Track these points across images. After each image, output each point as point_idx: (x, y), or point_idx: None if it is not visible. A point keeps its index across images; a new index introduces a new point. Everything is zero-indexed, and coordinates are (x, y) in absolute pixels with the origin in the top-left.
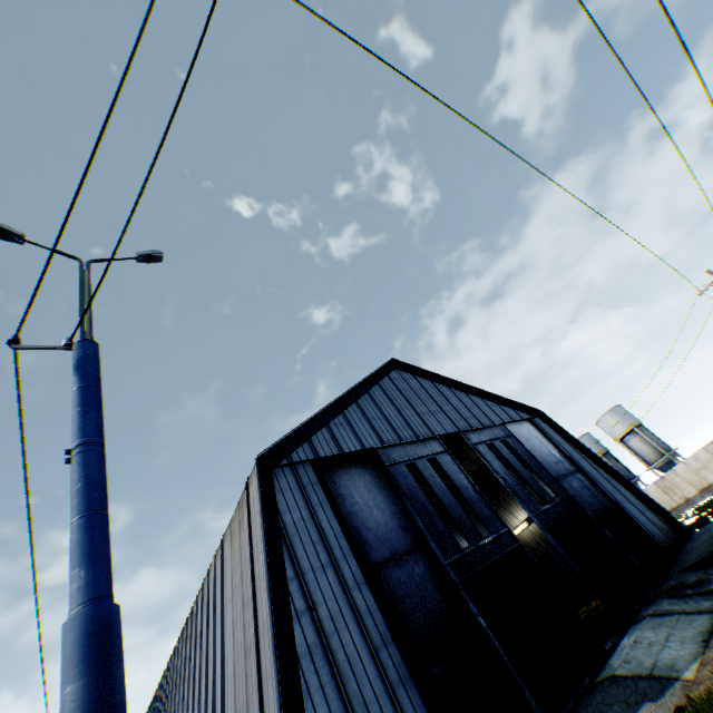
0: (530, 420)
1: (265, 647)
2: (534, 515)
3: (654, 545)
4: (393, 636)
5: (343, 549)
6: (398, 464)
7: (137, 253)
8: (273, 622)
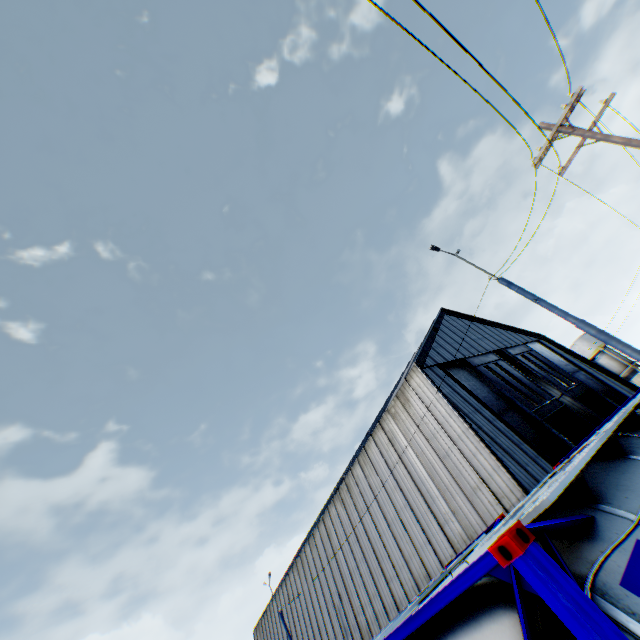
0: (538, 341)
1: (466, 445)
2: (565, 392)
3: None
4: (524, 440)
5: (478, 405)
6: (479, 366)
7: (457, 251)
8: (471, 429)
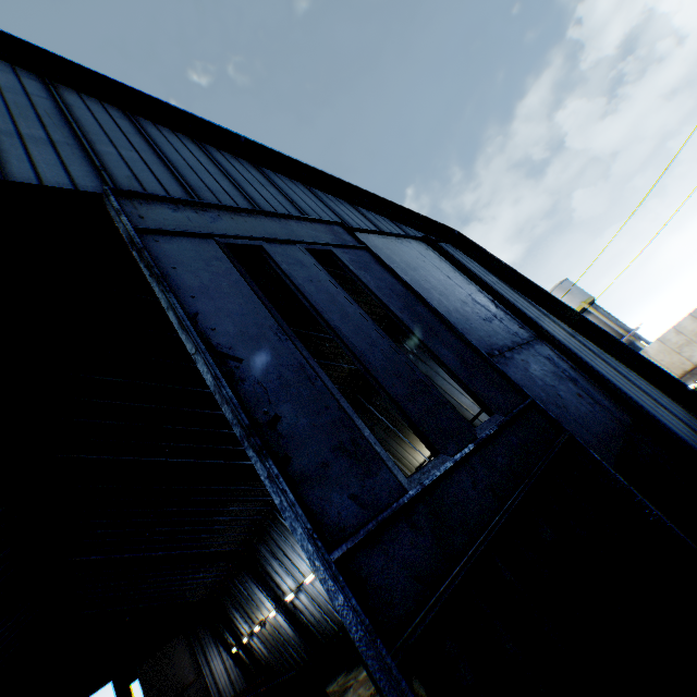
0: (429, 238)
1: None
2: (341, 556)
3: None
4: None
5: None
6: None
7: None
8: None
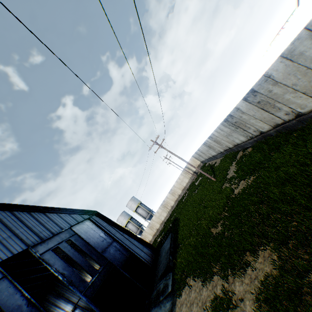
0: (89, 218)
1: None
2: (83, 293)
3: (148, 266)
4: None
5: None
6: None
7: None
8: None
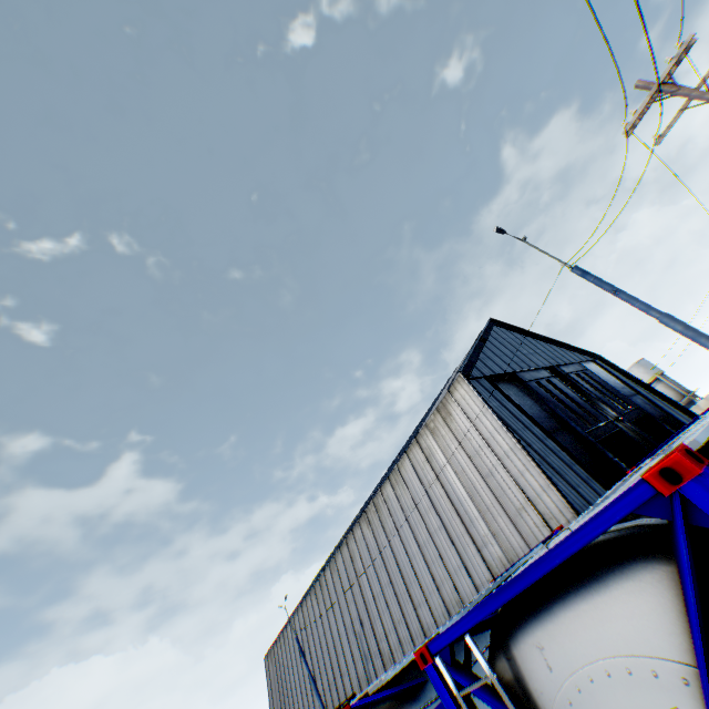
0: (594, 361)
1: (513, 462)
2: (621, 415)
3: None
4: (576, 460)
5: (527, 422)
6: (530, 381)
7: (524, 237)
8: (520, 446)
